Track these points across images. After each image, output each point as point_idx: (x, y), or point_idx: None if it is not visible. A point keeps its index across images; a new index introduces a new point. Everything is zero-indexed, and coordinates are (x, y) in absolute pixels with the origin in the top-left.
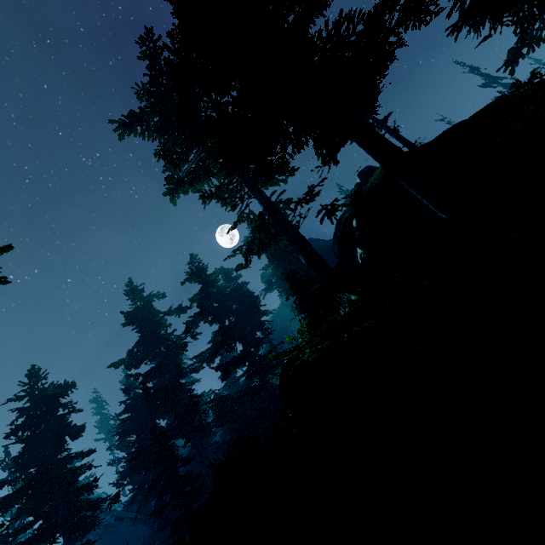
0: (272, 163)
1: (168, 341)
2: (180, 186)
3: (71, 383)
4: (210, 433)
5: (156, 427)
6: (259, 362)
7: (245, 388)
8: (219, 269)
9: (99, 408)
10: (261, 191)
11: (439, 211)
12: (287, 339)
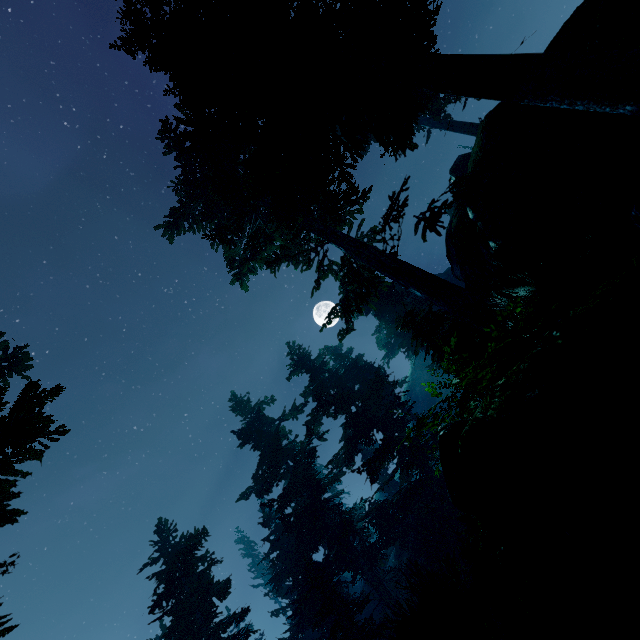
0: (336, 193)
1: (293, 451)
2: (243, 264)
3: (202, 530)
4: (380, 557)
5: (308, 565)
6: (409, 448)
7: (404, 487)
8: (323, 349)
9: (248, 549)
10: (334, 231)
11: (616, 104)
12: (428, 389)
